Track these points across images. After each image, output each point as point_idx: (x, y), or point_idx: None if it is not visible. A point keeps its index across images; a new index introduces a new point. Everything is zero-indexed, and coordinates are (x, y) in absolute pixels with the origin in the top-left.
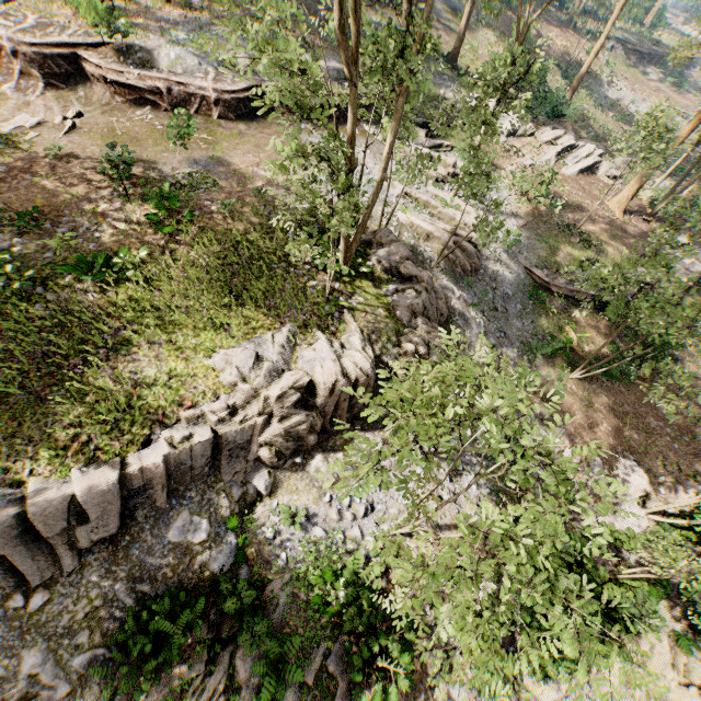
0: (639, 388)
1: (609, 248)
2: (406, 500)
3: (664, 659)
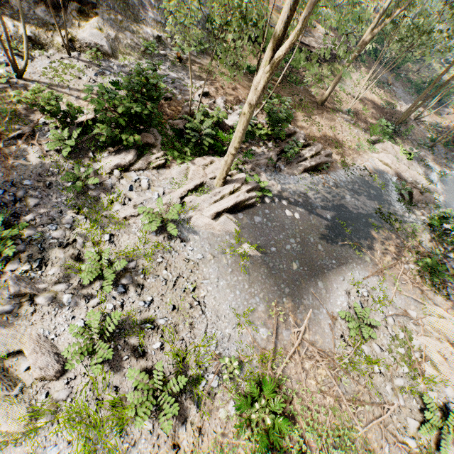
0: (273, 86)
1: (274, 15)
2: (45, 69)
3: (218, 167)
